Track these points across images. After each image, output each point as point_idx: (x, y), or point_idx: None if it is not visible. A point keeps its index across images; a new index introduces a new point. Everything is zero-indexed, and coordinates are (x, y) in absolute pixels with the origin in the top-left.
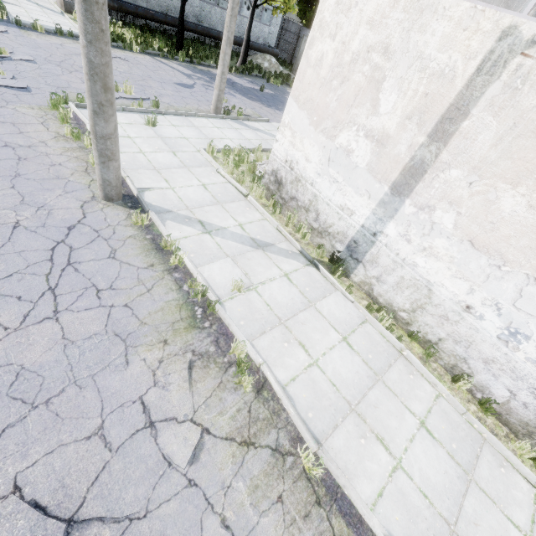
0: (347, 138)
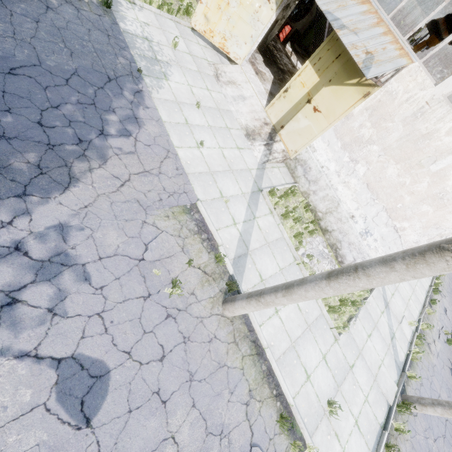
0: None
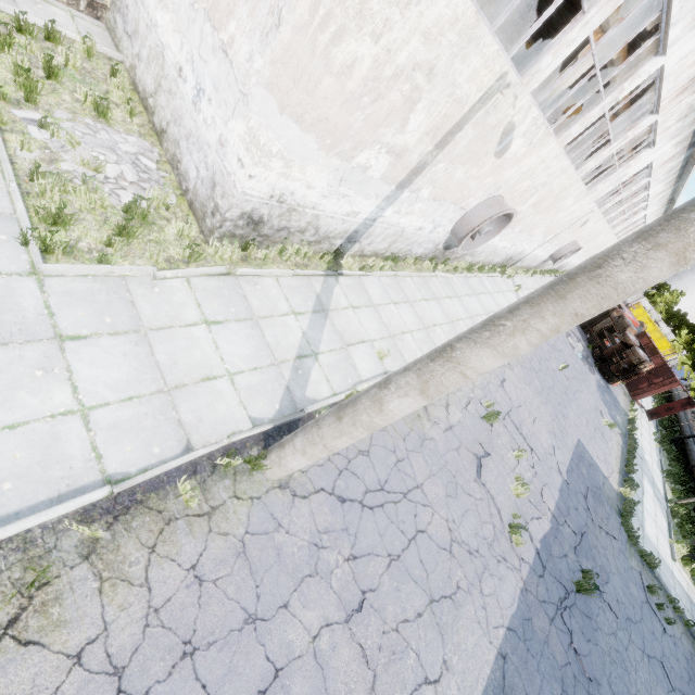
0: (368, 157)
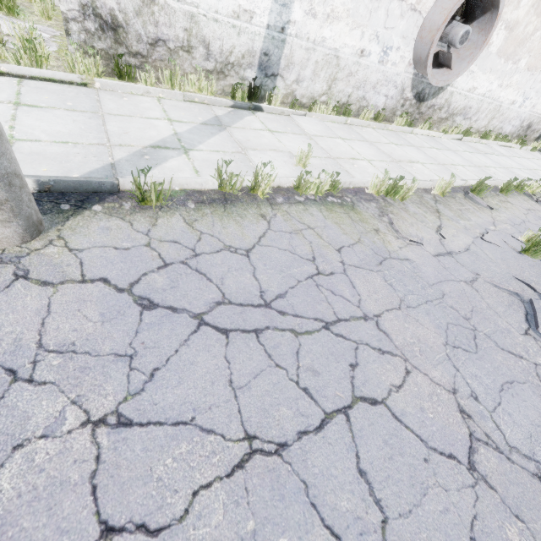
0: None
